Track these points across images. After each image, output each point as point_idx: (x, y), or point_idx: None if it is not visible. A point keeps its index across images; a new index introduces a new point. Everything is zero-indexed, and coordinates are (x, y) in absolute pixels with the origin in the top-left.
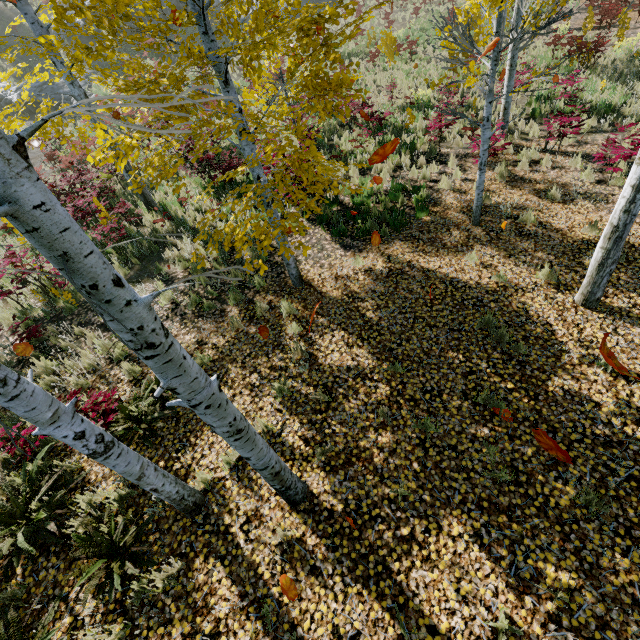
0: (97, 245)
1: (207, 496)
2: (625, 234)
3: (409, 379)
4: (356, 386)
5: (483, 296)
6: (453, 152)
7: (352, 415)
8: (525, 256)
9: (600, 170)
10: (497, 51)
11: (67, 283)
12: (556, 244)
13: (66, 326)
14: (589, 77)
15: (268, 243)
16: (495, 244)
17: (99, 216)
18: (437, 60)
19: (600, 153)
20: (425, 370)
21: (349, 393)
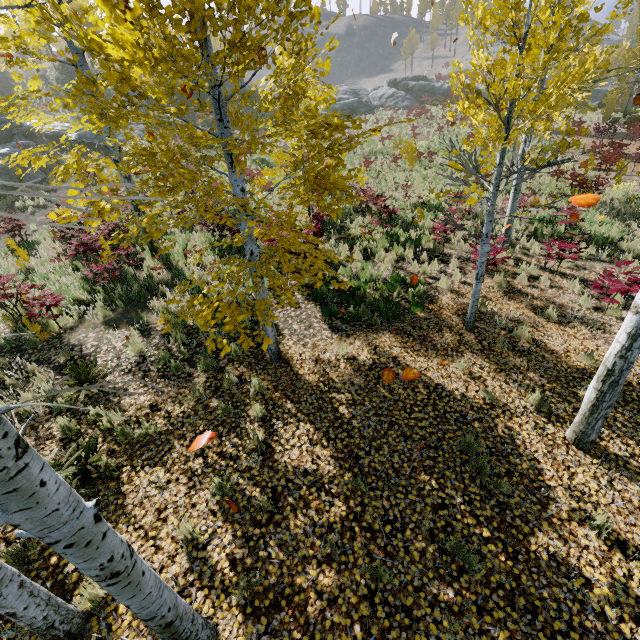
0: (89, 281)
1: (90, 621)
2: (621, 379)
3: (371, 500)
4: (309, 497)
5: (467, 411)
6: (456, 254)
7: (296, 536)
8: (516, 374)
9: (597, 297)
10: (499, 179)
11: (41, 315)
12: (550, 367)
13: (19, 362)
14: (589, 209)
15: (229, 328)
16: (486, 355)
17: (101, 253)
18: (453, 171)
19: (597, 282)
20: (391, 492)
21: (299, 505)
